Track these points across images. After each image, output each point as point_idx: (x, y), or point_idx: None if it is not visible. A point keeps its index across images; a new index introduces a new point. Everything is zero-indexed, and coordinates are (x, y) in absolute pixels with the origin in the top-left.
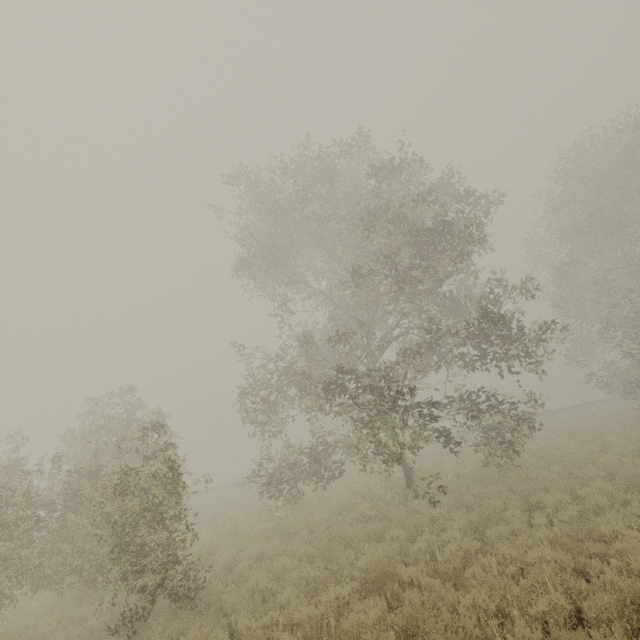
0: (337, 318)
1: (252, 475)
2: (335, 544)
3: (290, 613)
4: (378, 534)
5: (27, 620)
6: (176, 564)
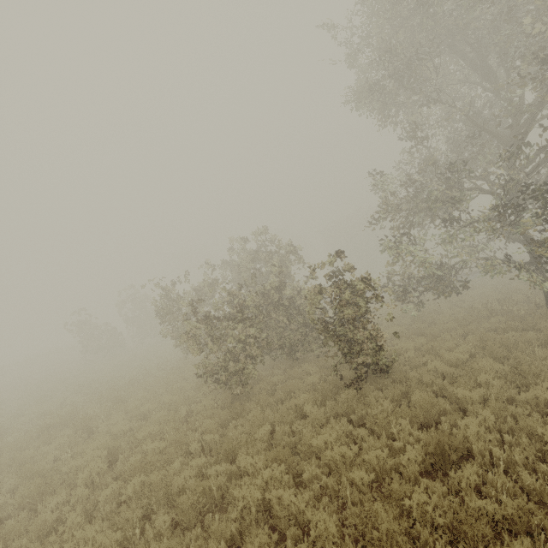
0: (474, 138)
1: (333, 294)
2: (498, 346)
3: (499, 392)
4: (540, 341)
5: (259, 371)
6: (378, 350)
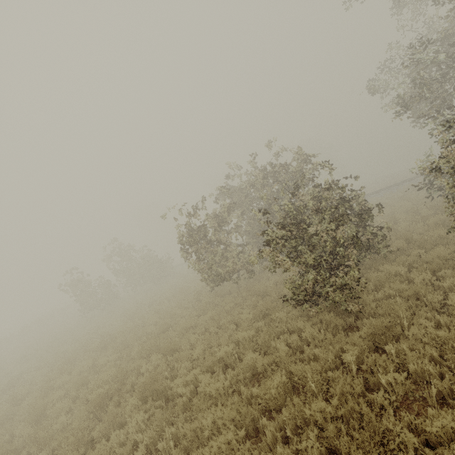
0: None
1: None
2: None
3: None
4: None
5: None
6: None
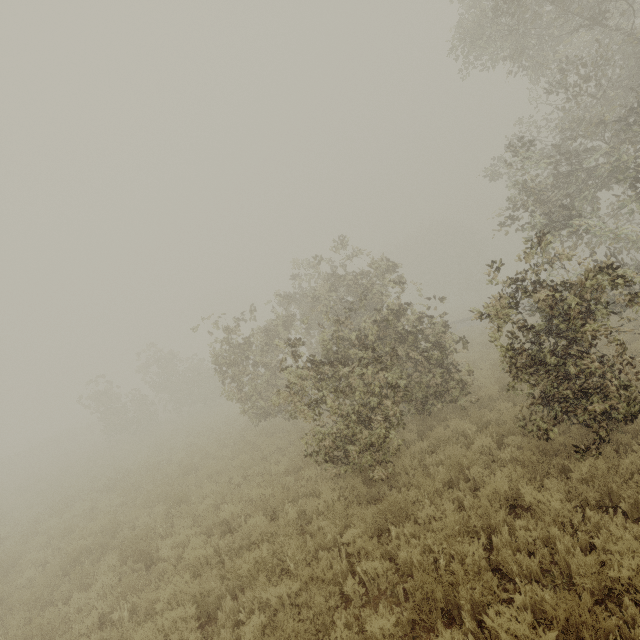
0: None
1: None
2: None
3: None
4: None
5: None
6: None
